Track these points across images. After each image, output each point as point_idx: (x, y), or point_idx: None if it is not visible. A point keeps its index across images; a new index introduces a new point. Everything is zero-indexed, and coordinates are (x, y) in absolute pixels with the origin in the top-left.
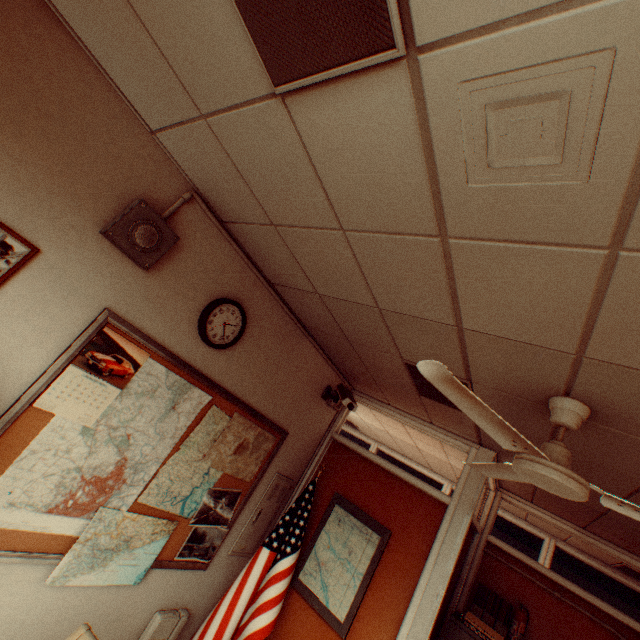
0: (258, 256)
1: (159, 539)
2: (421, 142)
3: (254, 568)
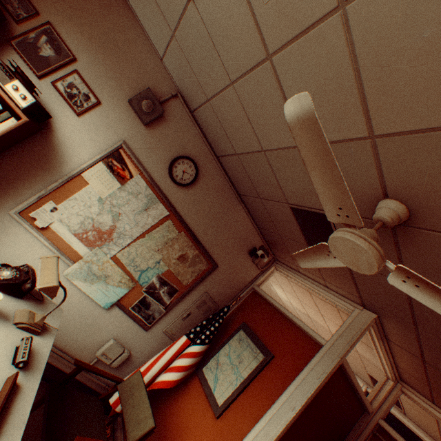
0: (208, 134)
1: (123, 288)
2: None
3: (174, 345)
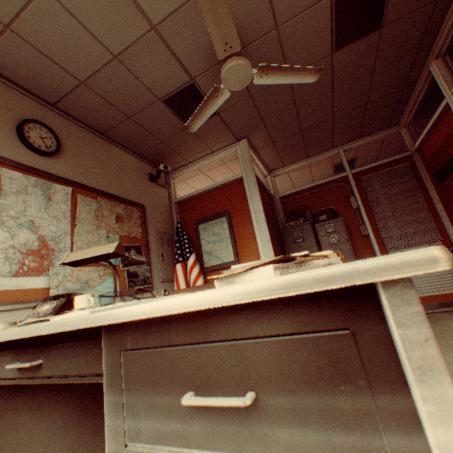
0: (25, 80)
1: (108, 279)
2: None
3: (179, 276)
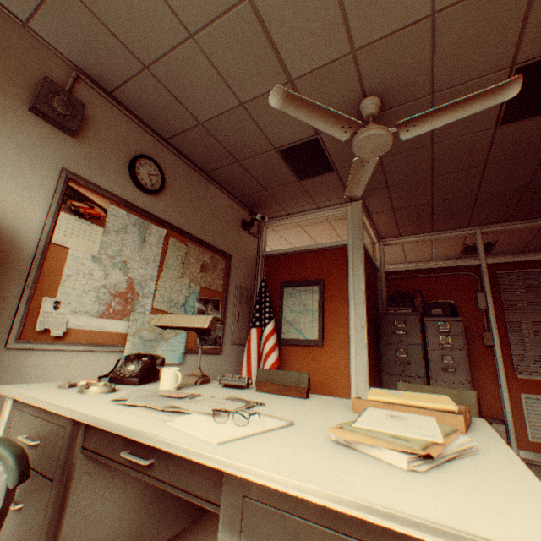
0: (147, 115)
1: (181, 333)
2: None
3: (251, 342)
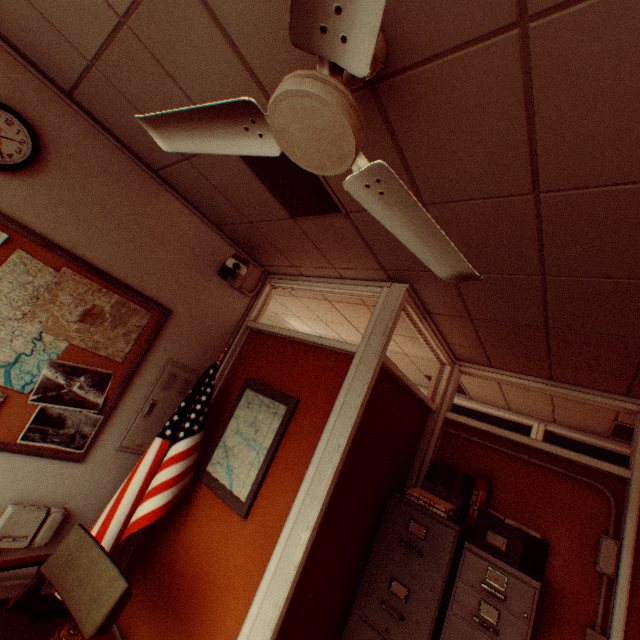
0: (13, 33)
1: None
2: None
3: (144, 459)
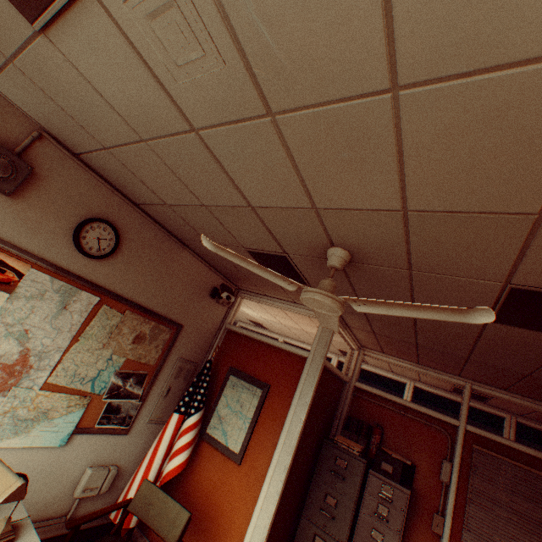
0: (115, 181)
1: (76, 411)
2: (137, 55)
3: (168, 429)
